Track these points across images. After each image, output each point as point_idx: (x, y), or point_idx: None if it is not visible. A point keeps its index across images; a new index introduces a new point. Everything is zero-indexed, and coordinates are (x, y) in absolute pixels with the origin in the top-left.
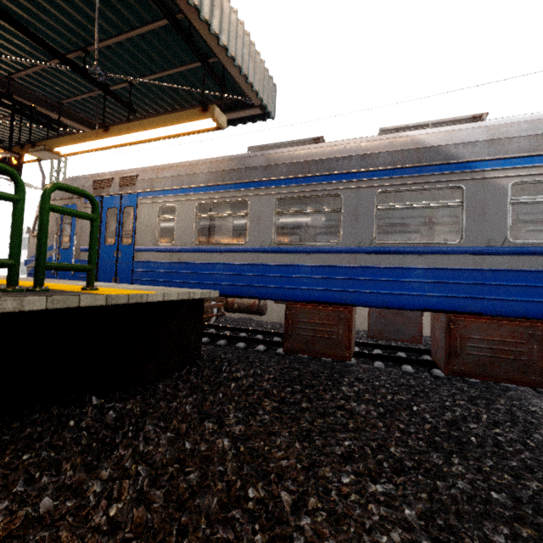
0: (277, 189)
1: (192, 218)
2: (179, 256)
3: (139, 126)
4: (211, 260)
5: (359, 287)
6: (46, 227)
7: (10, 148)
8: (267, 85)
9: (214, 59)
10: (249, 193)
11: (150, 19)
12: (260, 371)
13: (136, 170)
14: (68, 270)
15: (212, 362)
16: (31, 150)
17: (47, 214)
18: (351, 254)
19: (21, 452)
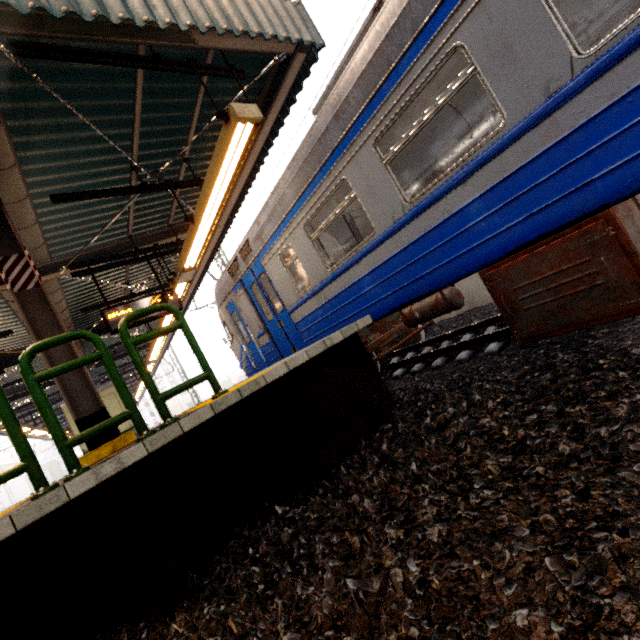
0: (366, 130)
1: (308, 245)
2: (323, 295)
3: (204, 195)
4: (353, 278)
5: (596, 167)
6: (139, 363)
7: (163, 290)
8: (284, 13)
9: (210, 54)
10: (340, 167)
11: (133, 83)
12: (479, 396)
13: (245, 236)
14: (184, 389)
15: (414, 405)
16: (176, 280)
17: (133, 350)
18: (542, 123)
19: (207, 602)
